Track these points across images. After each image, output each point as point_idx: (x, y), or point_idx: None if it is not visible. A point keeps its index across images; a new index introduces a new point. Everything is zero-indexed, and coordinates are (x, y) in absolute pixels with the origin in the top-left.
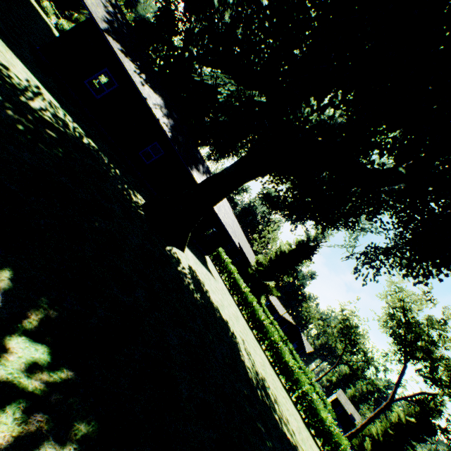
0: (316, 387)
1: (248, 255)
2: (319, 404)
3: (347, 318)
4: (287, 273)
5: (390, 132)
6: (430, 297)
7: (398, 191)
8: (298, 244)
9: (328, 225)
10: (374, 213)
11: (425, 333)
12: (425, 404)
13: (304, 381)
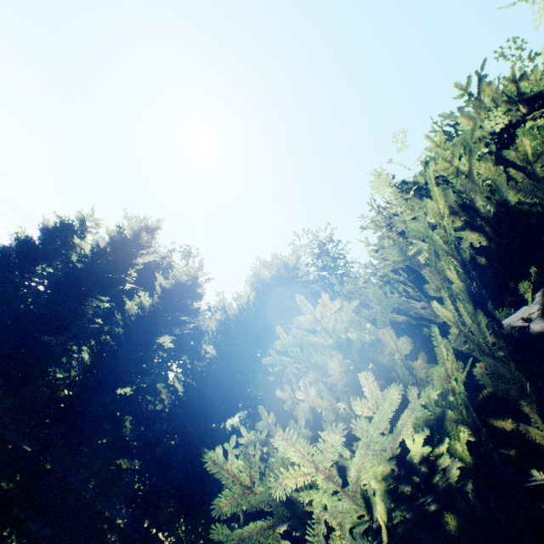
0: None
1: None
2: None
3: None
4: None
5: None
6: None
7: None
8: None
9: None
10: None
11: None
12: None
13: None
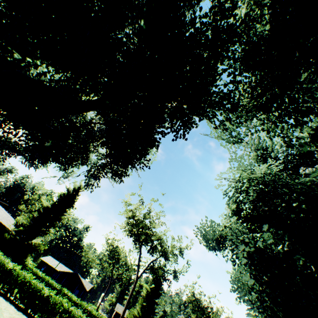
0: (93, 312)
1: (3, 220)
2: (78, 313)
3: (111, 245)
4: (53, 225)
5: (93, 96)
6: (142, 201)
7: (104, 130)
8: (60, 197)
9: (67, 162)
10: (90, 141)
11: (145, 224)
12: (153, 267)
13: (62, 302)
